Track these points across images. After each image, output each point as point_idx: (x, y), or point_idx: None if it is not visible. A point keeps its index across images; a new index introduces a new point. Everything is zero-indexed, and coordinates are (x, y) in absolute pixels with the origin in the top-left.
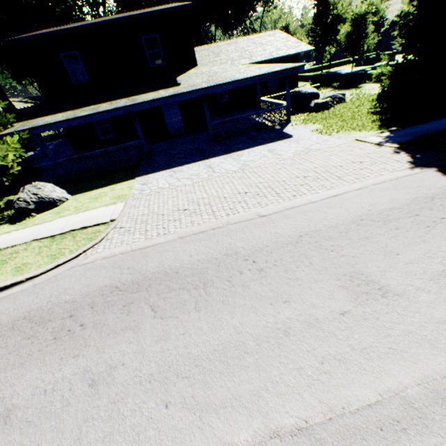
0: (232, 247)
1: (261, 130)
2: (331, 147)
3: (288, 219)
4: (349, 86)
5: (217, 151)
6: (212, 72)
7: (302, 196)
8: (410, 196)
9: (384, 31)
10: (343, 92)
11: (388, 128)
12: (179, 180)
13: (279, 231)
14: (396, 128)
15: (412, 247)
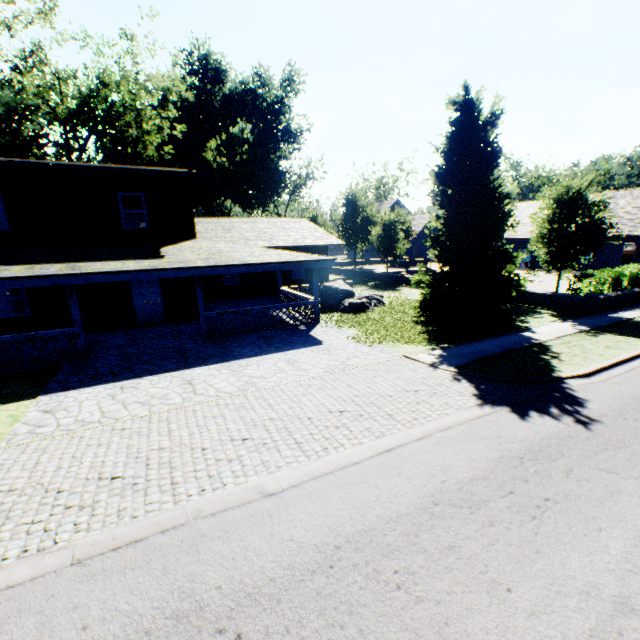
0: (195, 588)
1: (280, 329)
2: (374, 363)
3: (315, 501)
4: (386, 287)
5: (209, 355)
6: (215, 249)
7: (338, 450)
8: (491, 453)
9: (413, 239)
10: (381, 292)
11: (439, 343)
12: (126, 406)
13: (299, 532)
14: (447, 345)
15: (526, 569)
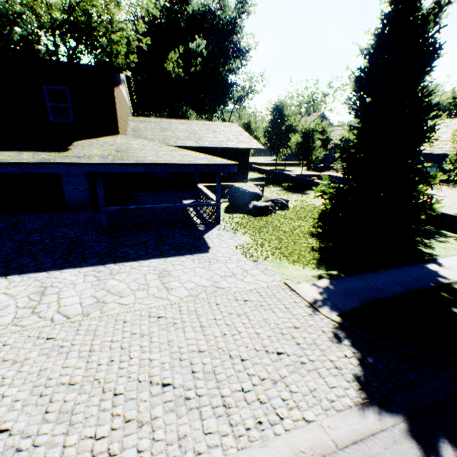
0: None
1: (180, 227)
2: (248, 290)
3: None
4: (297, 190)
5: (93, 253)
6: (126, 146)
7: None
8: None
9: (331, 147)
10: (290, 195)
11: (329, 267)
12: None
13: None
14: (338, 272)
15: None
